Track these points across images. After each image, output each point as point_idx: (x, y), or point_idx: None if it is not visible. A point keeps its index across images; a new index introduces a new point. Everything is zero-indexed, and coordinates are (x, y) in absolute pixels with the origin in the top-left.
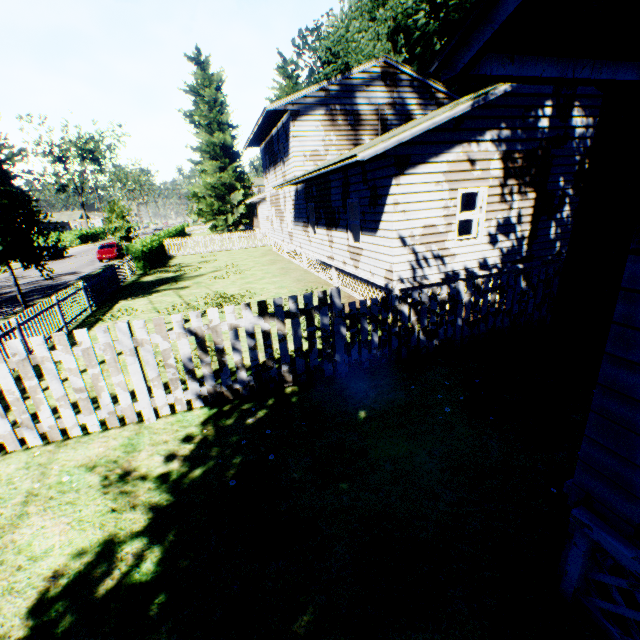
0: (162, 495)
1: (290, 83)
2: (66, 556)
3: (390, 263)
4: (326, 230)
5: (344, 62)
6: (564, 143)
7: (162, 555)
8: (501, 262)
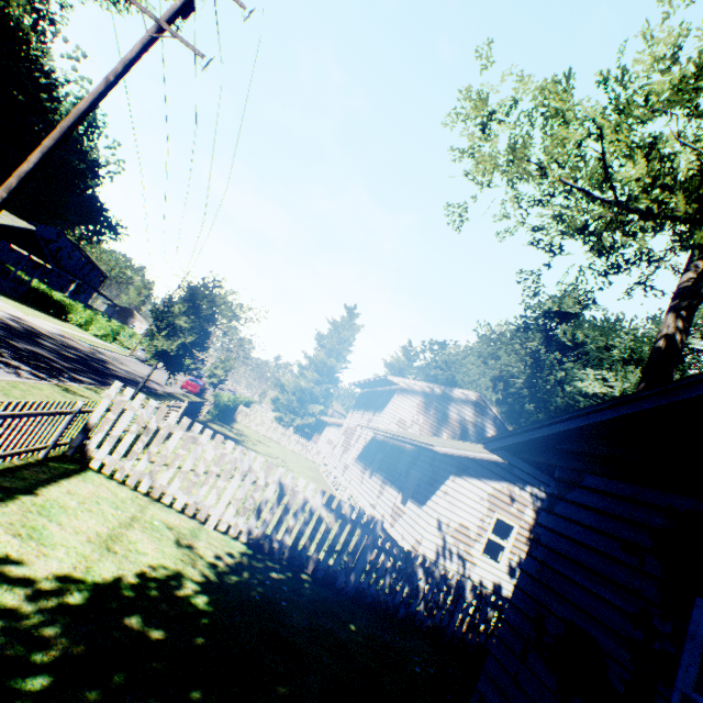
0: (211, 573)
1: (406, 361)
2: (156, 563)
3: (422, 535)
4: (382, 481)
5: (453, 374)
6: None
7: (208, 602)
8: None
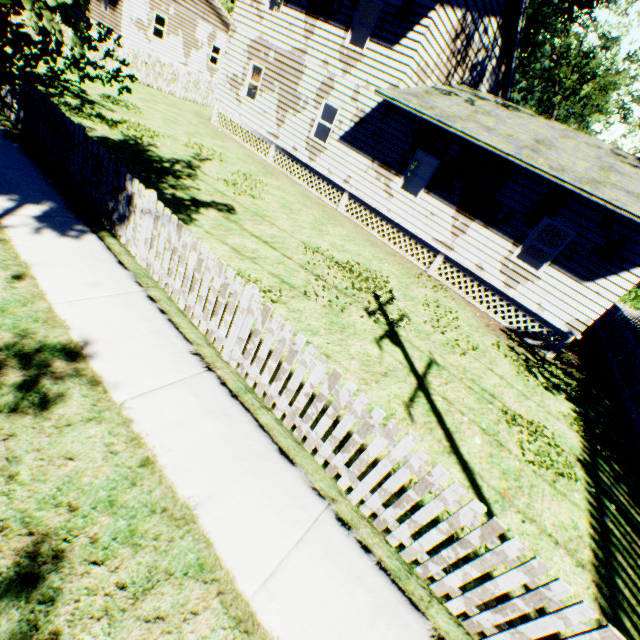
0: None
1: None
2: None
3: (589, 318)
4: (456, 211)
5: None
6: None
7: None
8: None
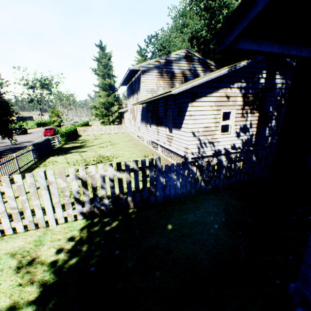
0: (51, 275)
1: (143, 58)
2: None
3: (187, 144)
4: (156, 126)
5: (168, 50)
6: (272, 90)
7: None
8: (242, 146)
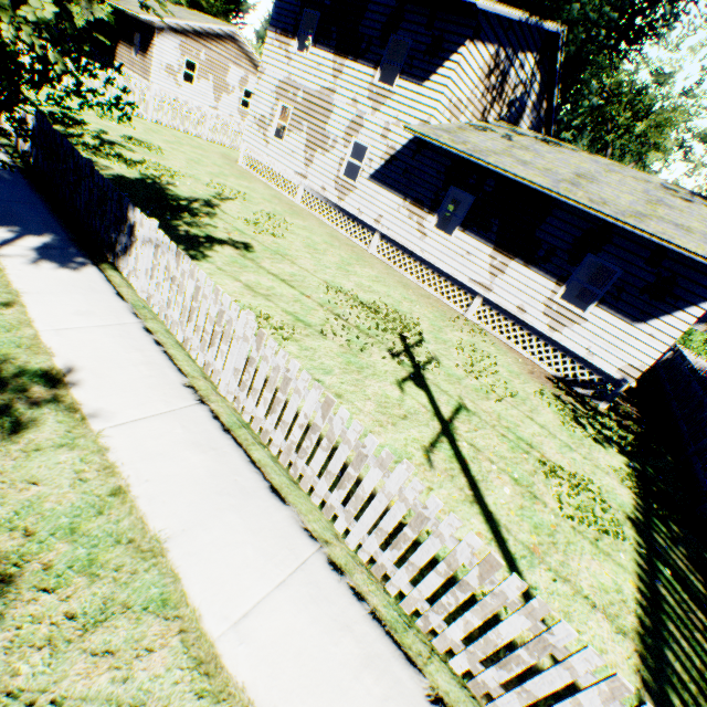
0: None
1: None
2: None
3: (644, 363)
4: (493, 250)
5: None
6: None
7: None
8: None
